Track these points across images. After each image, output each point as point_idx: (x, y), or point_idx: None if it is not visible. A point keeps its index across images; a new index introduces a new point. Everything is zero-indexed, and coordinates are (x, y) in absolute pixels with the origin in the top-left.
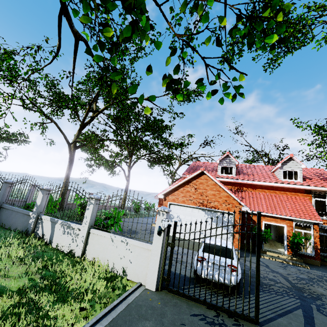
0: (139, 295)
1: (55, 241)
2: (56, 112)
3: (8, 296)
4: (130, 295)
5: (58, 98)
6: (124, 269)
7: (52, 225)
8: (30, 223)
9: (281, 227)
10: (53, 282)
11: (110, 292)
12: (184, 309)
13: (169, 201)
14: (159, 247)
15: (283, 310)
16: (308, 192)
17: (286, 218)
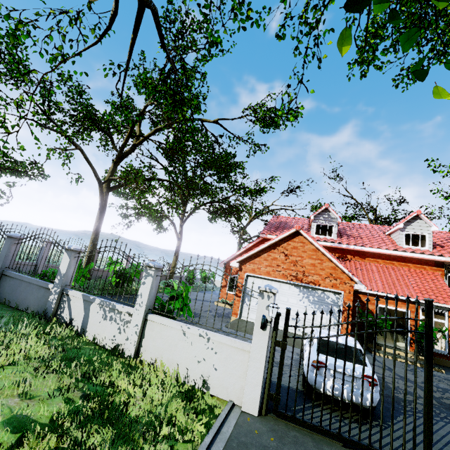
0: (237, 424)
1: (91, 331)
2: (82, 135)
3: (37, 436)
4: (223, 423)
5: (85, 113)
6: (204, 379)
7: (85, 305)
8: (51, 301)
9: (393, 311)
10: (103, 405)
11: (192, 419)
12: (311, 449)
13: (247, 272)
14: (263, 347)
15: (449, 447)
16: (439, 265)
17: (410, 301)
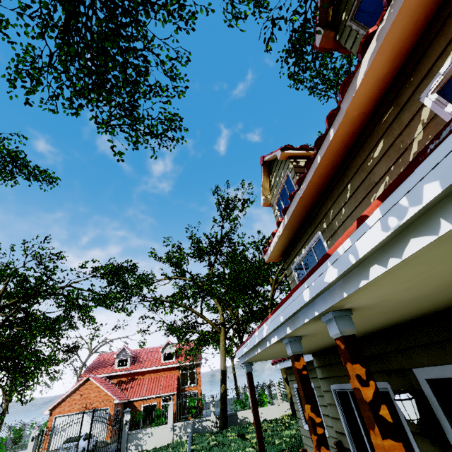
0: None
1: None
2: None
3: None
4: None
5: None
6: None
7: None
8: None
9: None
10: None
11: None
12: None
13: (56, 414)
14: (32, 448)
15: None
16: (178, 368)
17: (157, 396)
